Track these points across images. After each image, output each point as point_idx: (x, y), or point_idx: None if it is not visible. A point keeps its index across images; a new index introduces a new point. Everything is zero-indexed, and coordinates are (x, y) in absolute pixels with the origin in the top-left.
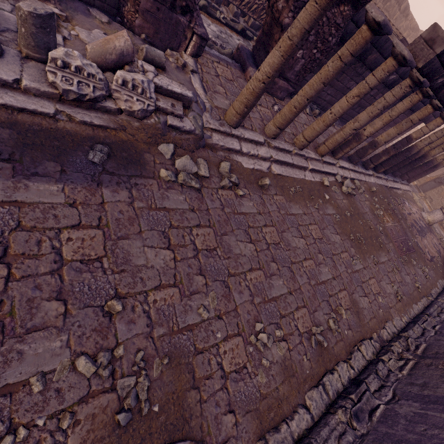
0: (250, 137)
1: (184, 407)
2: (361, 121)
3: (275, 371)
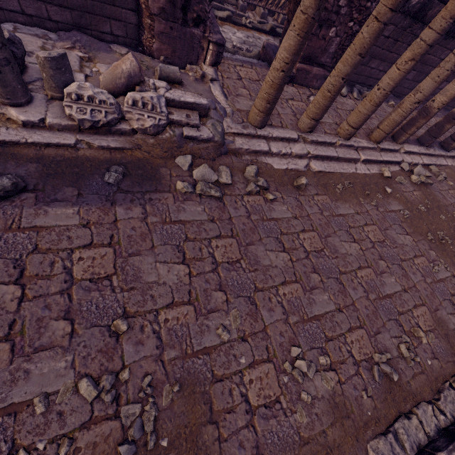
0: (279, 134)
1: (198, 445)
2: (424, 90)
3: (320, 409)
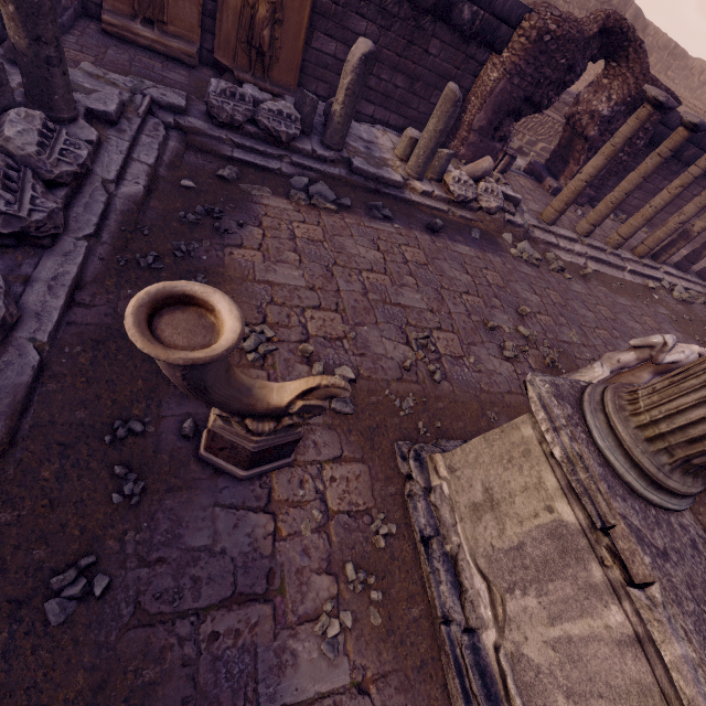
0: (564, 233)
1: None
2: (687, 213)
3: None
